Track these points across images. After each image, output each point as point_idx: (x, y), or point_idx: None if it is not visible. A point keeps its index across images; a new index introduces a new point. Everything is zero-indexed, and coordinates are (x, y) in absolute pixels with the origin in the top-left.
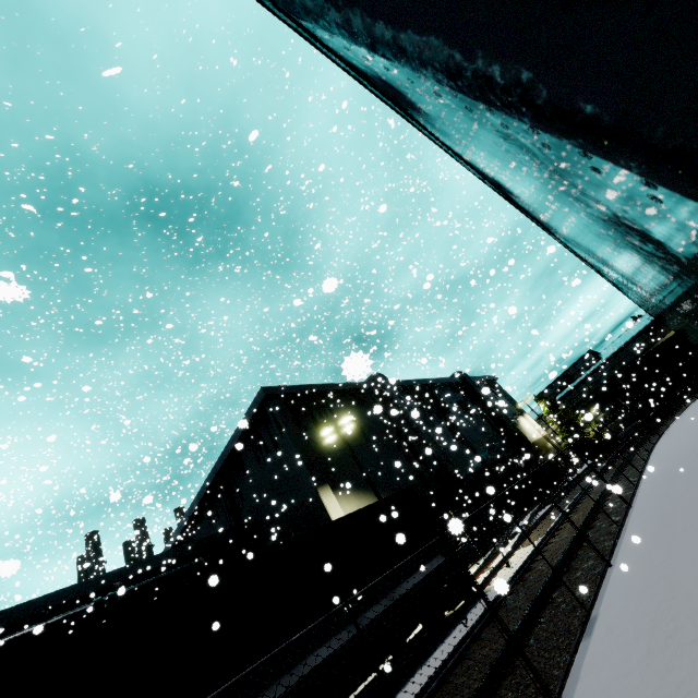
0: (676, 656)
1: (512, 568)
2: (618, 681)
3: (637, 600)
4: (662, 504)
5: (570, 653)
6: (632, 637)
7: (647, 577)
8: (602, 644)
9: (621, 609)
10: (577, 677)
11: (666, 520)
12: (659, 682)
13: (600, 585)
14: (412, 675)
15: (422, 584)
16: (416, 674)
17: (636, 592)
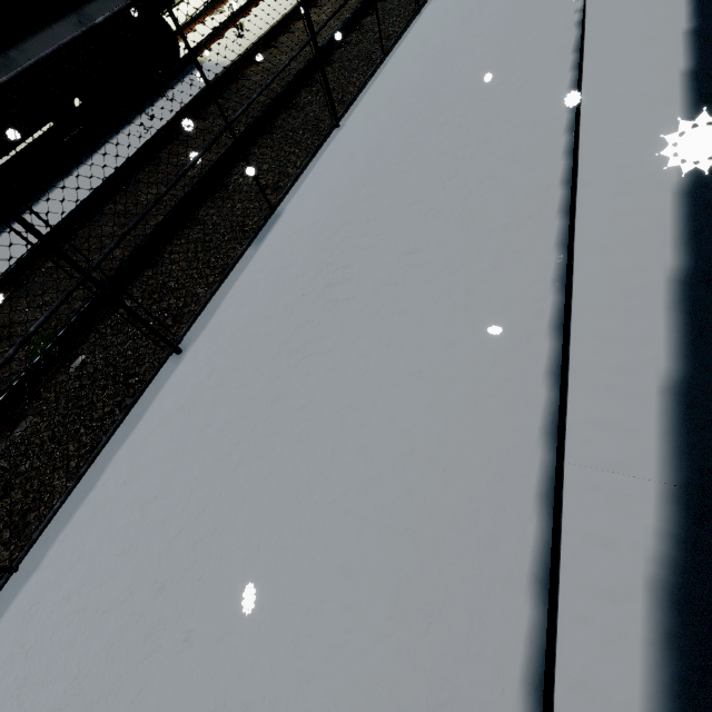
0: (324, 310)
1: (244, 36)
2: (257, 323)
3: (329, 220)
4: (450, 41)
5: (223, 277)
6: (295, 276)
7: (358, 186)
8: (264, 269)
9: (307, 224)
10: (218, 307)
11: (435, 83)
12: (293, 333)
13: (310, 160)
14: (67, 175)
15: (77, 44)
16: (71, 177)
17: (334, 207)
